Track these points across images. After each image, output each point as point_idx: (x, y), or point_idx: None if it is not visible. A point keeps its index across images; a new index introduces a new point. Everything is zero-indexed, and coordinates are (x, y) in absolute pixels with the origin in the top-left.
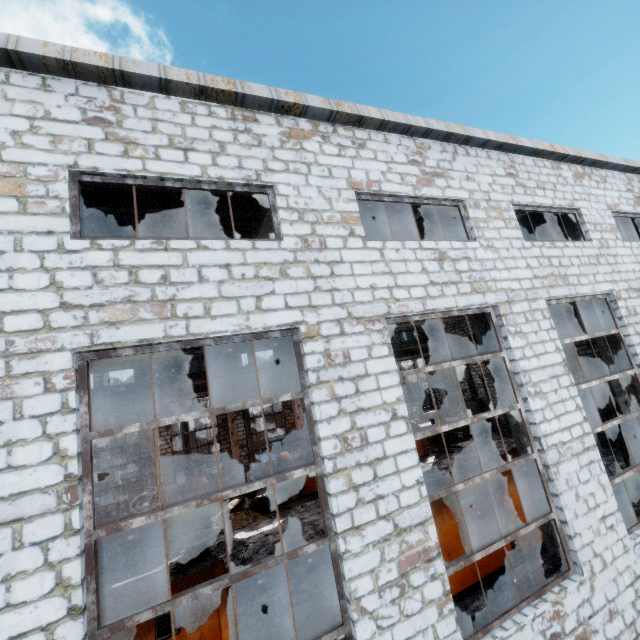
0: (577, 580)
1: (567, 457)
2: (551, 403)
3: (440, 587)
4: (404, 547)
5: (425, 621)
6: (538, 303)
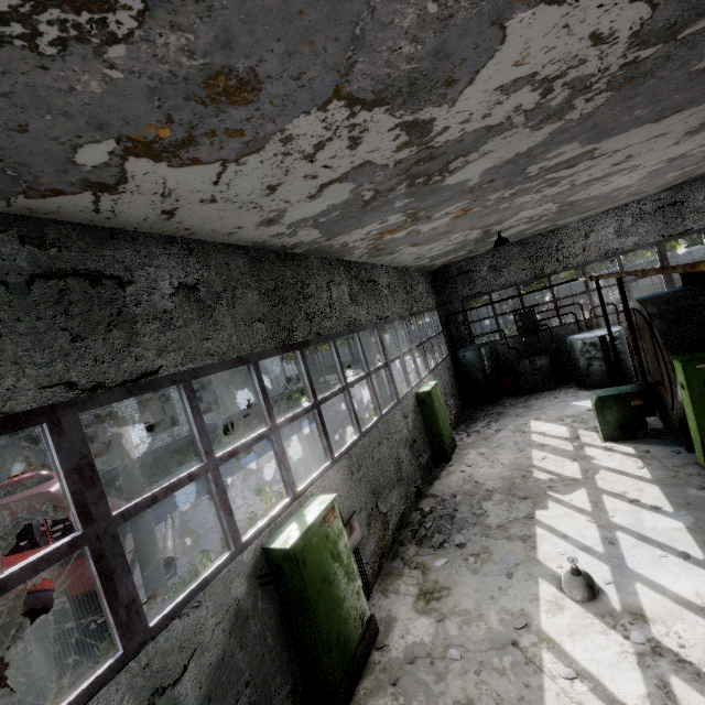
0: None
1: None
2: None
3: None
4: None
5: None
6: None
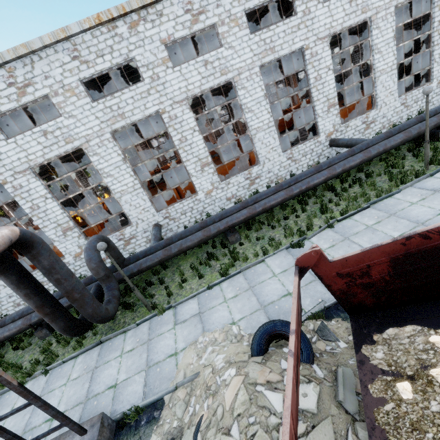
0: (375, 109)
1: (383, 74)
2: (383, 55)
3: (337, 111)
4: (329, 103)
5: (332, 118)
6: (390, 9)
